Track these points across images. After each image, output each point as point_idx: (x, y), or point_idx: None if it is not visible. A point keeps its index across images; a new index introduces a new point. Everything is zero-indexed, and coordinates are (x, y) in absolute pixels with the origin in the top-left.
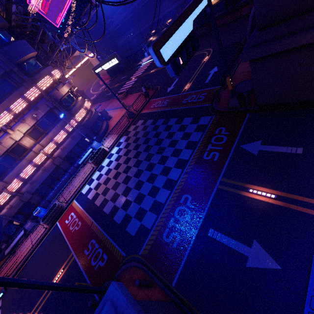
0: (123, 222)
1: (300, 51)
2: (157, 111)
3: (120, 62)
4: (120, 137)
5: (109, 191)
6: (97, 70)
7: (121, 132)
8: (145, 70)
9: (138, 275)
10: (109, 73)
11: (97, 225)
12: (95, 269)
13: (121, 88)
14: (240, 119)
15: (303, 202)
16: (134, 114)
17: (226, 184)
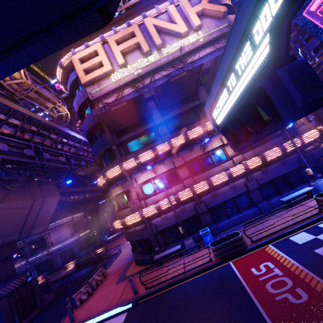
0: None
1: None
2: None
3: None
4: None
5: None
6: None
7: None
8: None
9: None
10: None
11: None
12: None
13: None
14: None
15: None
16: None
17: None
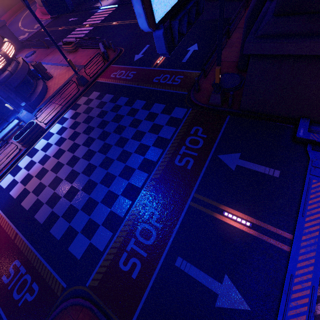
0: (65, 239)
1: (310, 61)
2: (119, 84)
3: None
4: (65, 110)
5: (45, 190)
6: None
7: (66, 103)
8: (106, 18)
9: (83, 318)
10: (47, 6)
11: (25, 239)
12: (19, 305)
13: (68, 34)
14: (220, 121)
15: (276, 235)
16: (86, 81)
17: (200, 201)
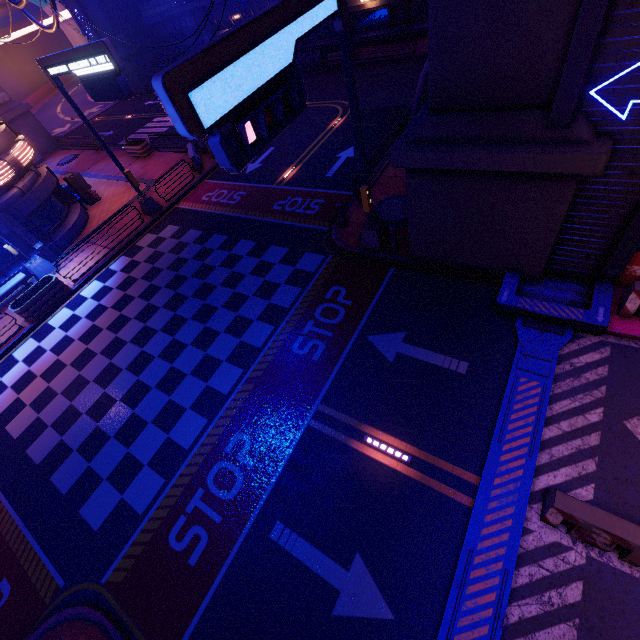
0: (76, 492)
1: (493, 179)
2: (215, 212)
3: (119, 69)
4: (113, 258)
5: (54, 400)
6: (53, 70)
7: (117, 244)
8: None
9: None
10: (89, 88)
11: (1, 494)
12: None
13: (140, 127)
14: (377, 277)
15: (451, 477)
16: (157, 206)
17: (327, 419)
